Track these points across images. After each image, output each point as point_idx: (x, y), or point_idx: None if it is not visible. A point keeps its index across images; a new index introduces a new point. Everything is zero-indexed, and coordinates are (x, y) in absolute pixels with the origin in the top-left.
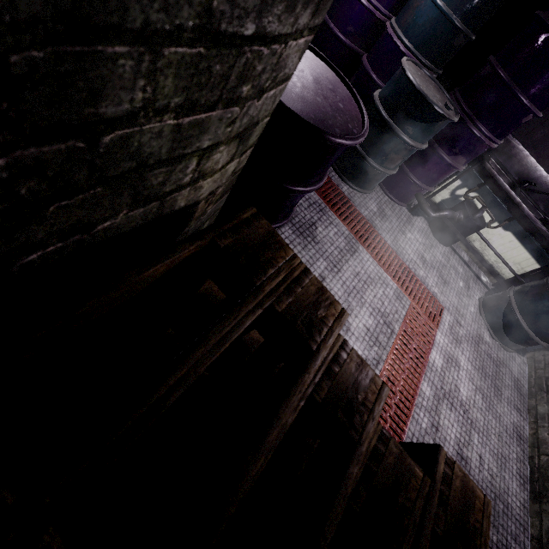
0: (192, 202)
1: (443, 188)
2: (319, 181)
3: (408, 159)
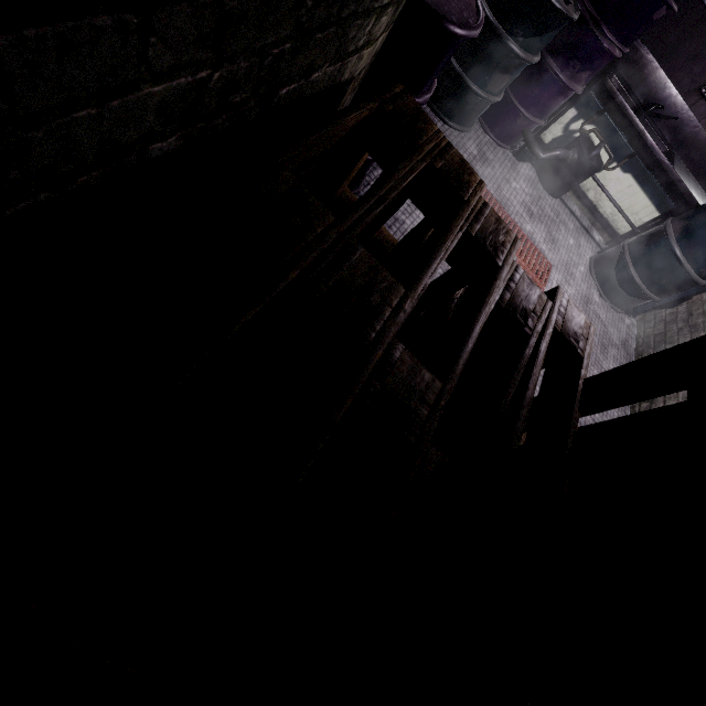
0: (351, 77)
1: (556, 119)
2: (428, 92)
3: (515, 81)
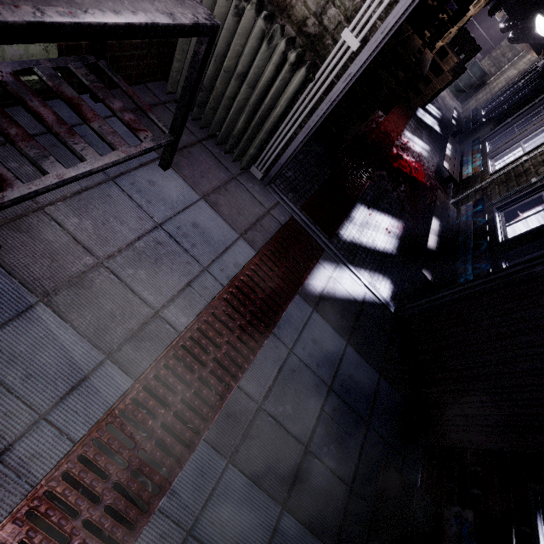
0: None
1: None
2: None
3: None
